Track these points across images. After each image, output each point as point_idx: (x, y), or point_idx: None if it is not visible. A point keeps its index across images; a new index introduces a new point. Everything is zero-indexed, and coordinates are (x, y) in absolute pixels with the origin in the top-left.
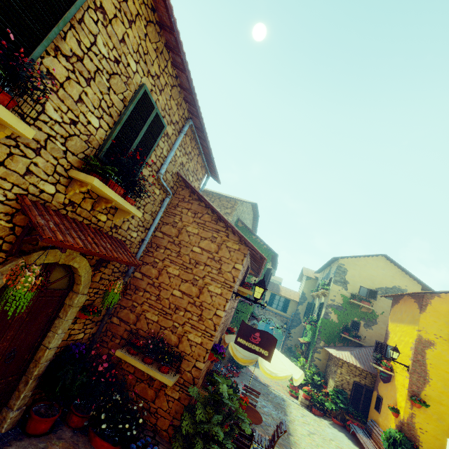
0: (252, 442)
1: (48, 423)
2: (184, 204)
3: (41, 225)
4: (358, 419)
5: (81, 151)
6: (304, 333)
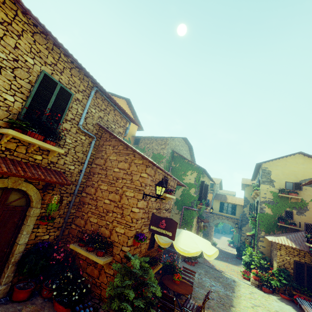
0: (185, 308)
1: (24, 293)
2: (106, 143)
3: None
4: (305, 294)
5: (4, 117)
6: (252, 228)
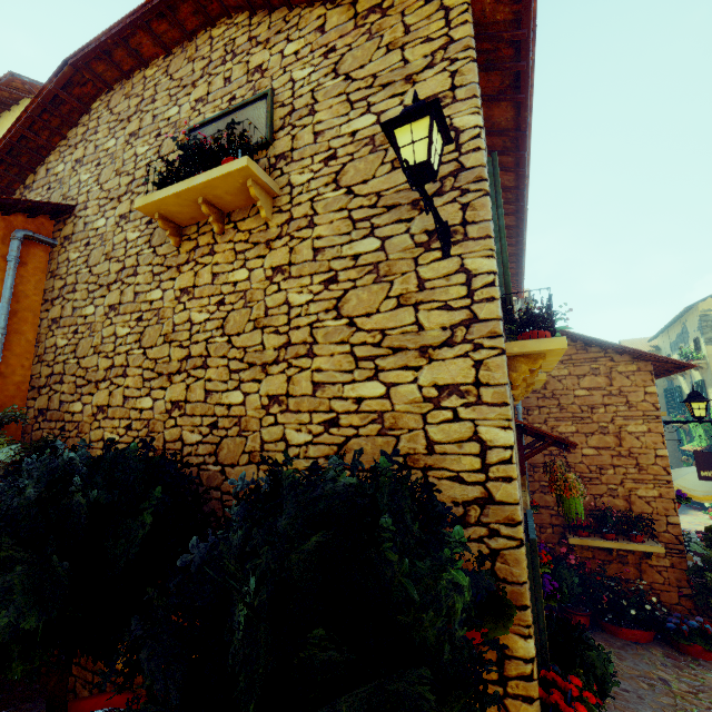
0: None
1: None
2: None
3: (561, 437)
4: None
5: None
6: (684, 437)
